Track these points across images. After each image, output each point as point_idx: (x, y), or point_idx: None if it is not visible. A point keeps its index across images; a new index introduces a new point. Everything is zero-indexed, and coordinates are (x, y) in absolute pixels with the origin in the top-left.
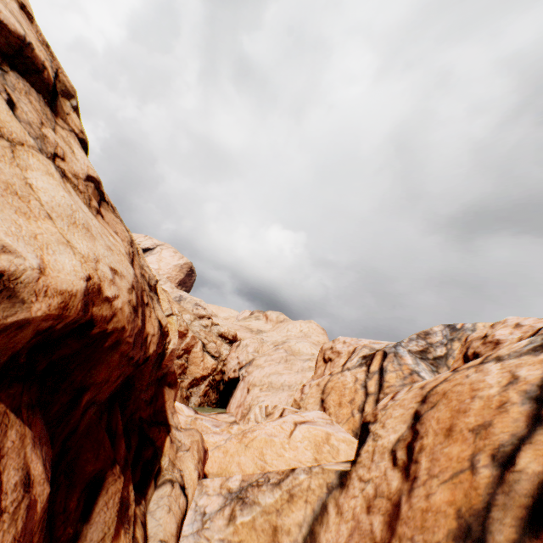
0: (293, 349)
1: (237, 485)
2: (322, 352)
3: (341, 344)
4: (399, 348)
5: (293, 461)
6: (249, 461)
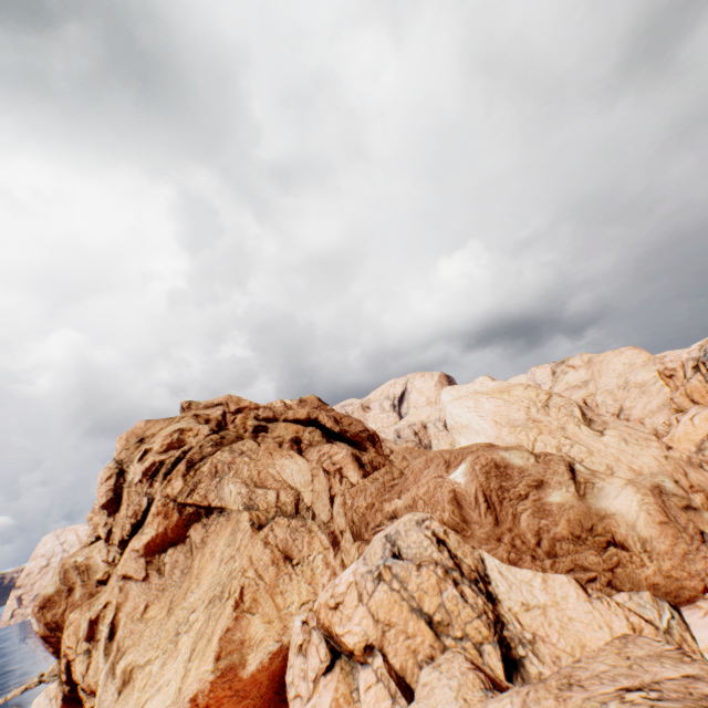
0: (637, 383)
1: (694, 449)
2: (661, 374)
3: (669, 364)
4: (707, 355)
5: (704, 432)
6: (686, 445)
